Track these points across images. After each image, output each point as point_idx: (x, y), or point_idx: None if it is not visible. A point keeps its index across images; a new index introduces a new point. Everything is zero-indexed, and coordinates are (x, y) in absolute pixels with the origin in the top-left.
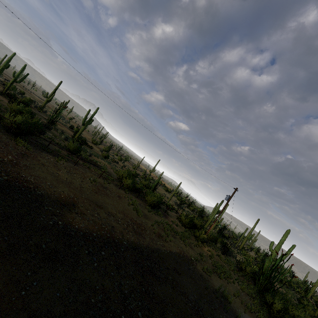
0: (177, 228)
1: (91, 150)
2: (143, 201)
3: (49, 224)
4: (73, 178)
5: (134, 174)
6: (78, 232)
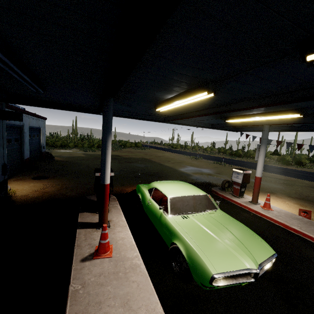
0: None
1: None
2: None
3: None
4: None
5: None
6: None
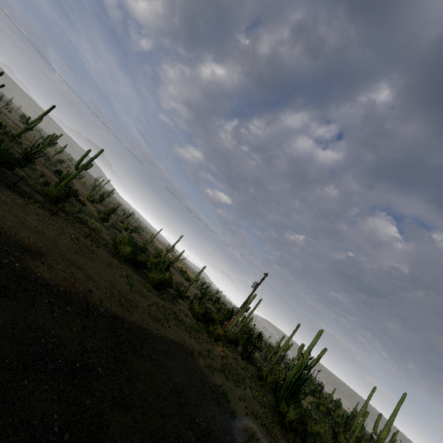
0: (185, 319)
1: (83, 207)
2: (144, 279)
3: (3, 262)
4: (46, 228)
5: (141, 248)
6: (40, 280)
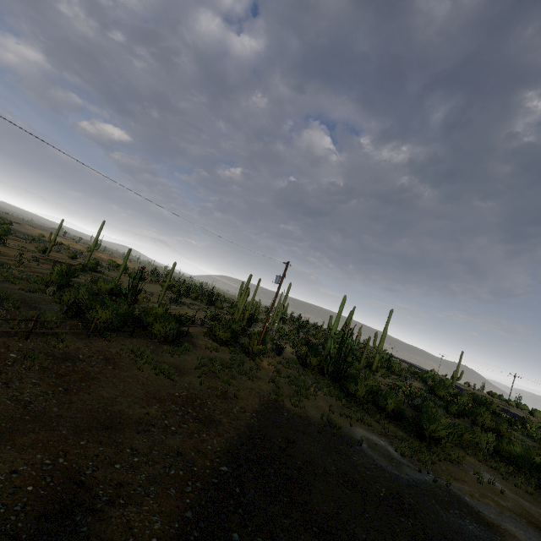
0: (221, 356)
1: None
2: (145, 338)
3: None
4: None
5: (66, 271)
6: None
